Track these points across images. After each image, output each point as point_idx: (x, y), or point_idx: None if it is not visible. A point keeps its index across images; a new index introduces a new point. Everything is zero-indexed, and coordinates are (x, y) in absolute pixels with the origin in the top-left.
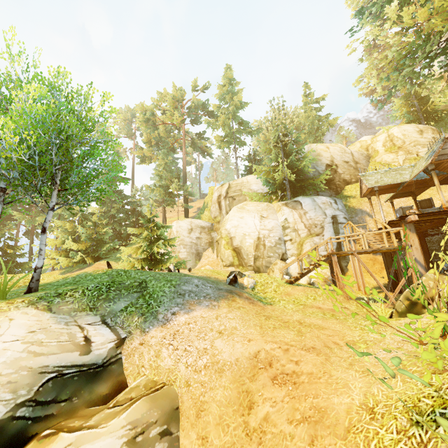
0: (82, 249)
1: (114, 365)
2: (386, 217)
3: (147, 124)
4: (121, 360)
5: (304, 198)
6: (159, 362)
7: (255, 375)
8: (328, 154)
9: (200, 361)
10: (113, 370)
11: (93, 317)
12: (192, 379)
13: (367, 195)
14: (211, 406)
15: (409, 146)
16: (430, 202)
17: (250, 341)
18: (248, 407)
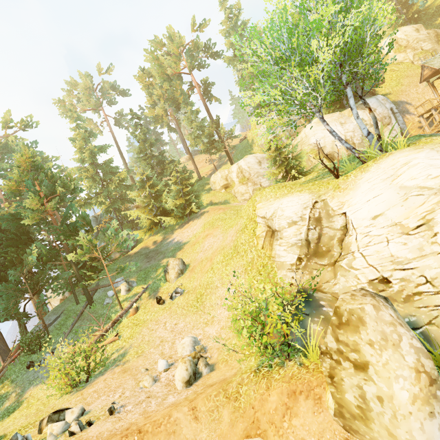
0: (179, 205)
1: None
2: (418, 102)
3: (163, 76)
4: None
5: (369, 99)
6: None
7: None
8: None
9: None
10: None
11: None
12: None
13: (426, 80)
14: None
15: (413, 44)
16: None
17: None
18: None
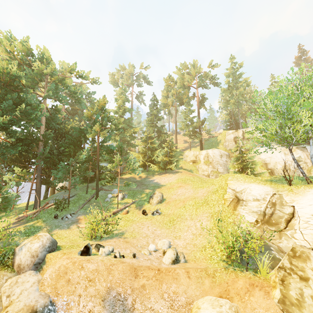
0: (164, 161)
1: None
2: None
3: (182, 84)
4: None
5: (308, 146)
6: None
7: None
8: None
9: None
10: None
11: None
12: None
13: None
14: None
15: None
16: None
17: None
18: None
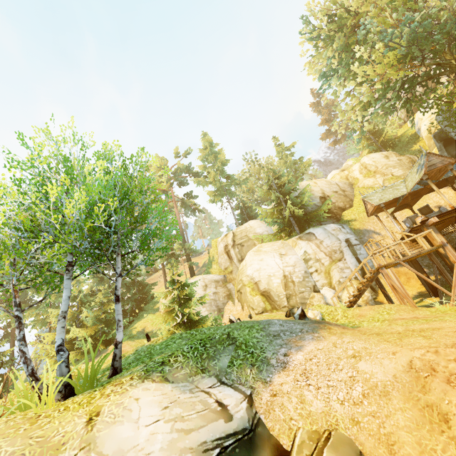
0: (89, 335)
1: (258, 427)
2: (390, 231)
3: None
4: (261, 421)
5: (315, 229)
6: (309, 408)
7: (425, 385)
8: (318, 188)
9: (354, 392)
10: (261, 434)
11: (209, 379)
12: (356, 414)
13: (373, 213)
14: (399, 435)
15: (382, 169)
16: (429, 208)
17: (396, 354)
18: (442, 421)
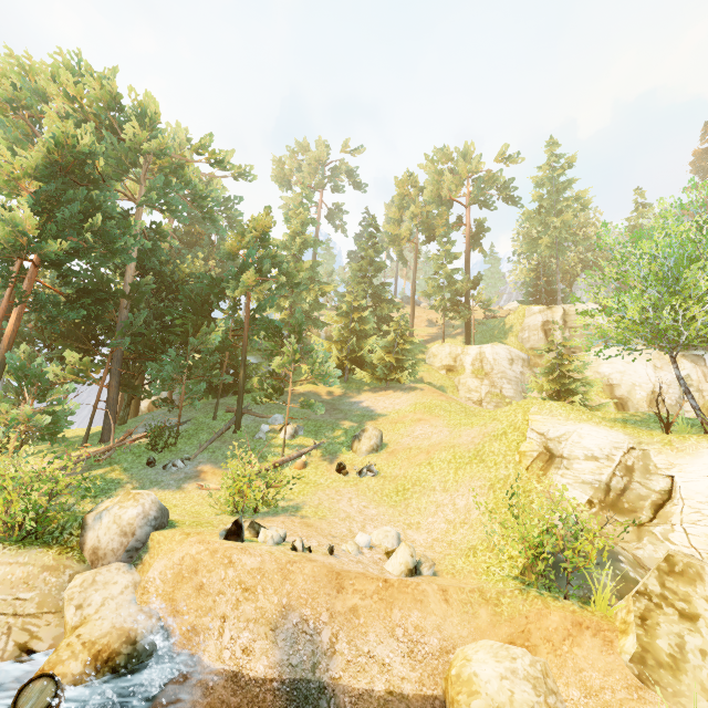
0: (385, 362)
1: None
2: None
3: (435, 195)
4: None
5: None
6: None
7: None
8: None
9: None
10: None
11: None
12: None
13: None
14: None
15: None
16: None
17: None
18: None
